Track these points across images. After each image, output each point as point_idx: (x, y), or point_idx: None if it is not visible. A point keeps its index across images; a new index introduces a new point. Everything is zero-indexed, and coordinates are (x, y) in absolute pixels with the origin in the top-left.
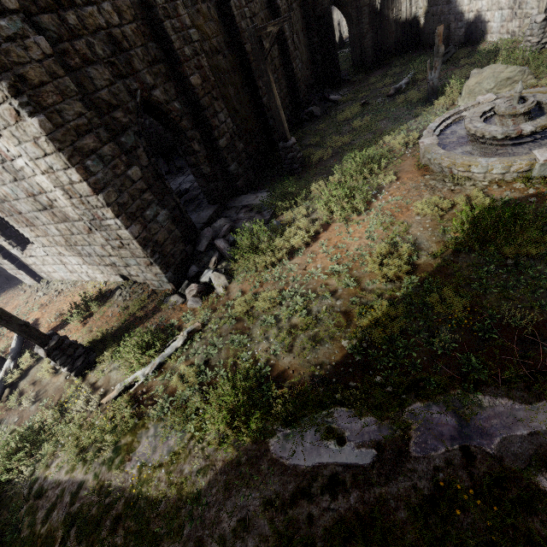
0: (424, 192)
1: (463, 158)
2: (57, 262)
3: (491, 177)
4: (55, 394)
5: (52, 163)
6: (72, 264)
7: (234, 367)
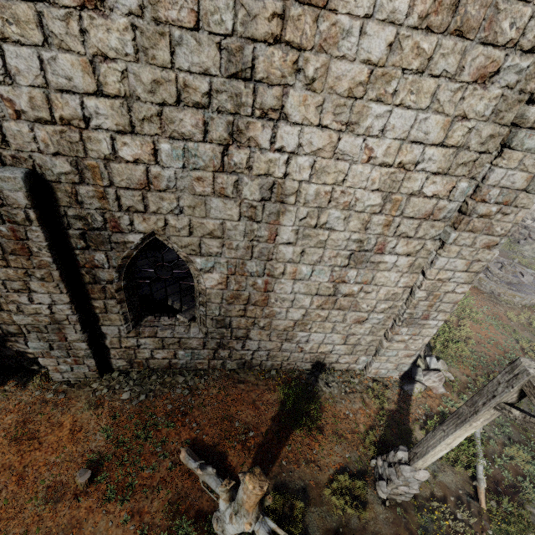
0: (496, 305)
1: (510, 291)
2: (206, 347)
3: (520, 303)
4: (397, 530)
5: (458, 277)
6: (238, 349)
7: (534, 438)
